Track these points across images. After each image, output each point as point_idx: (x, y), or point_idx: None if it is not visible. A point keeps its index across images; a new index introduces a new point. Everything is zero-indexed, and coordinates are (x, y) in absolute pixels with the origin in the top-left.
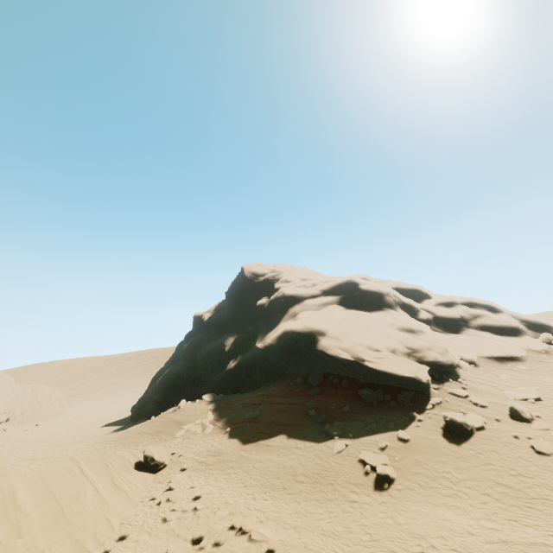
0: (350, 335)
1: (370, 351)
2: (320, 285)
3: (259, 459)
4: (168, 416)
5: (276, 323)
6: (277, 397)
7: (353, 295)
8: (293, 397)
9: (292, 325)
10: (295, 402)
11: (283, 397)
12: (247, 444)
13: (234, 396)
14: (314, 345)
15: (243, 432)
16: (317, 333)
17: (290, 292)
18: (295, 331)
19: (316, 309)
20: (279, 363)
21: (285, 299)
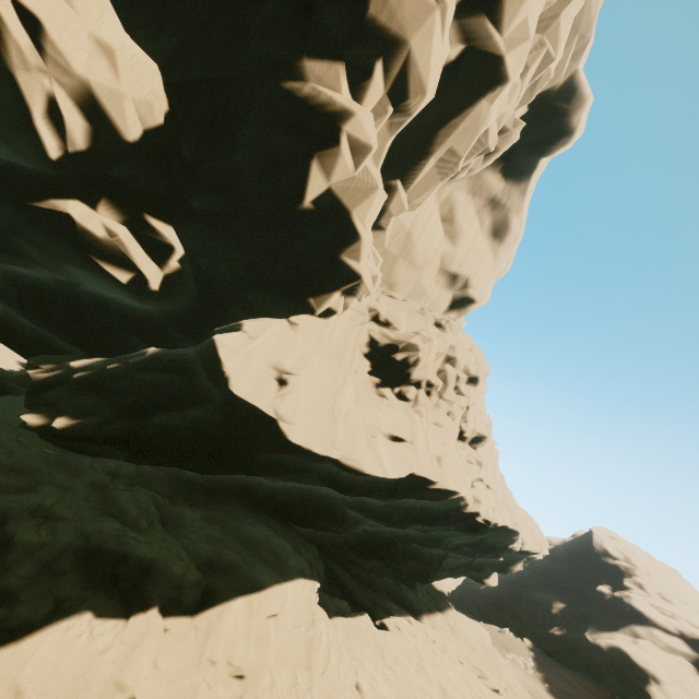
0: None
1: None
2: (680, 622)
3: None
4: (496, 632)
5: (611, 627)
6: (593, 694)
7: None
8: None
9: (628, 648)
10: None
11: None
12: None
13: (551, 659)
14: (643, 683)
15: (559, 697)
16: (651, 676)
17: (639, 607)
18: (630, 657)
19: (662, 648)
20: (603, 667)
21: (631, 610)
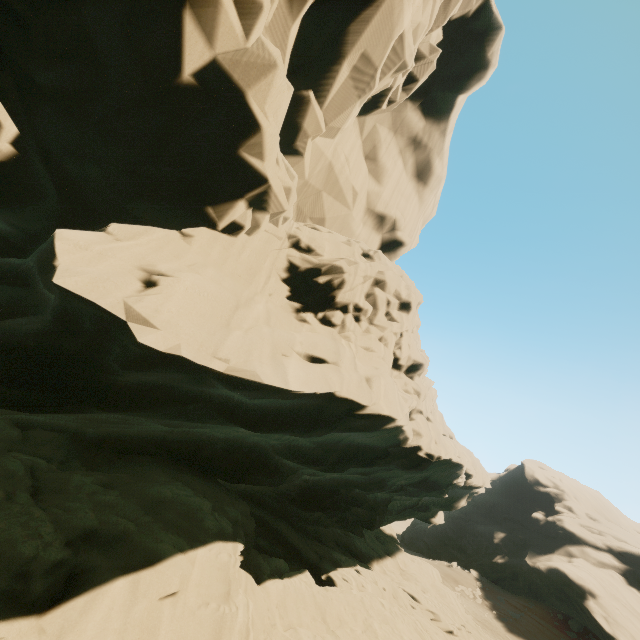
0: (620, 614)
1: (634, 639)
2: (607, 538)
3: None
4: (445, 567)
5: (548, 550)
6: (537, 616)
7: None
8: (551, 626)
9: (565, 568)
10: (552, 631)
11: (542, 619)
12: (510, 632)
13: (496, 587)
14: (581, 599)
15: (506, 622)
16: (587, 591)
17: (571, 528)
18: (567, 576)
19: (594, 564)
20: (543, 588)
21: (563, 532)
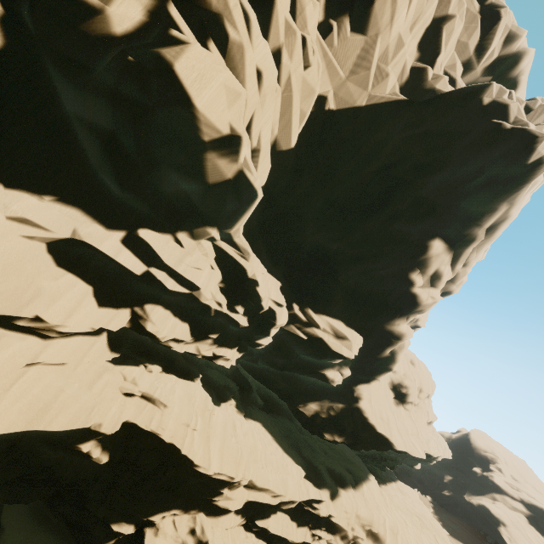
0: (519, 538)
1: None
2: (522, 494)
3: (454, 543)
4: None
5: (480, 493)
6: (467, 529)
7: (541, 520)
8: (475, 536)
9: (489, 506)
10: (475, 539)
11: (470, 532)
12: (449, 535)
13: (442, 508)
14: (496, 525)
15: (447, 529)
16: (501, 522)
17: (498, 483)
18: (490, 511)
19: (509, 508)
20: (473, 515)
21: (492, 484)
